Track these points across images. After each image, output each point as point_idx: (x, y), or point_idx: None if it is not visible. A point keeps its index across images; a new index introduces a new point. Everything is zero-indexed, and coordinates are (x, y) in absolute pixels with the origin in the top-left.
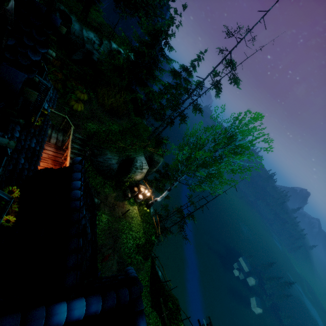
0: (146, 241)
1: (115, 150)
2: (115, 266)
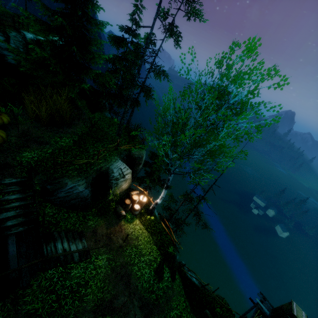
0: (164, 259)
1: (77, 172)
2: (139, 314)
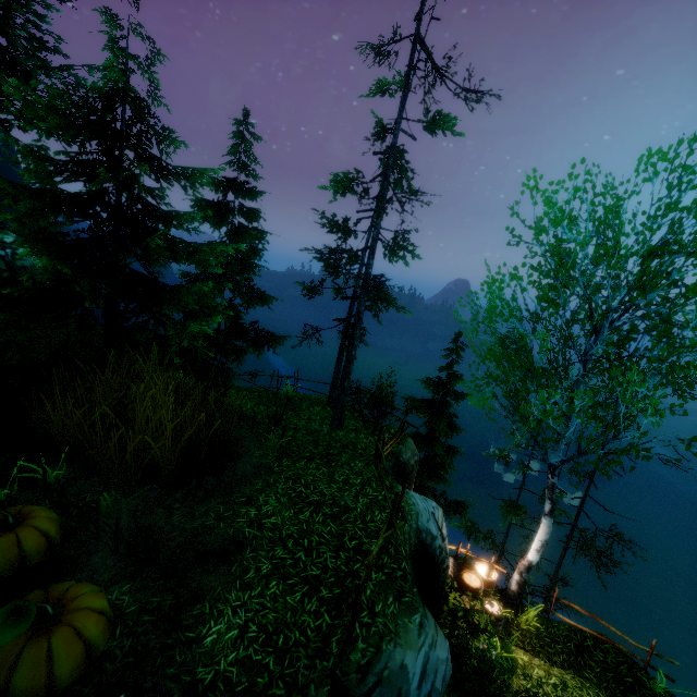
0: None
1: (396, 600)
2: None
